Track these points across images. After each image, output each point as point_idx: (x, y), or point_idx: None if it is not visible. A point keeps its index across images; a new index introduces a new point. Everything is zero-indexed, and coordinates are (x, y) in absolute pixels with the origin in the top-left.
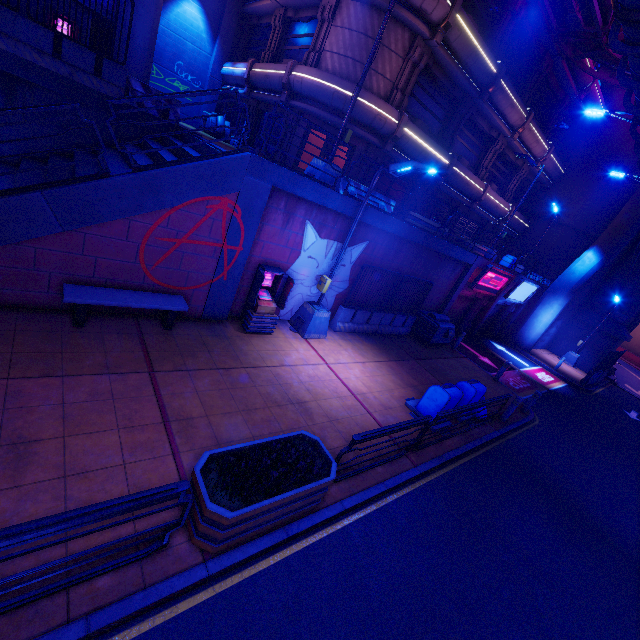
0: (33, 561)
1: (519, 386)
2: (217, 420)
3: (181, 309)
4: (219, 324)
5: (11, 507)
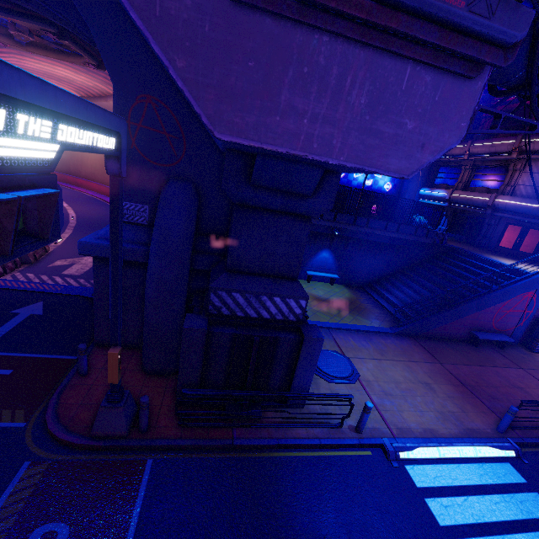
0: None
1: None
2: None
3: (511, 341)
4: (516, 347)
5: None
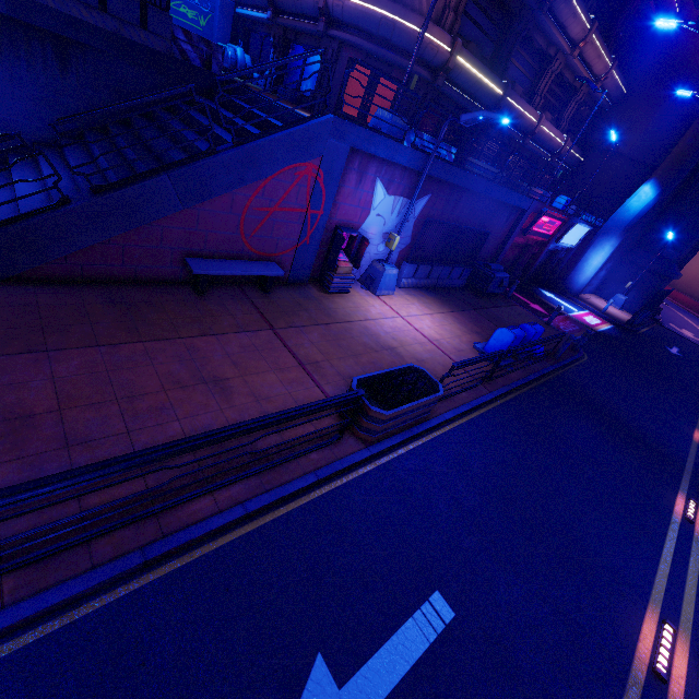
0: (269, 445)
1: (569, 329)
2: (336, 363)
3: (278, 274)
4: (303, 287)
5: (238, 418)
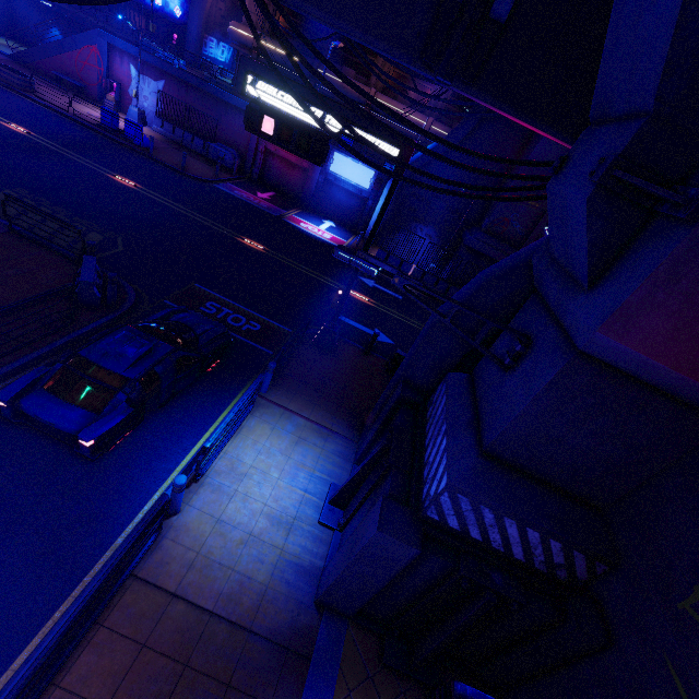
0: None
1: (244, 196)
2: (42, 90)
3: (79, 85)
4: (100, 104)
5: None
